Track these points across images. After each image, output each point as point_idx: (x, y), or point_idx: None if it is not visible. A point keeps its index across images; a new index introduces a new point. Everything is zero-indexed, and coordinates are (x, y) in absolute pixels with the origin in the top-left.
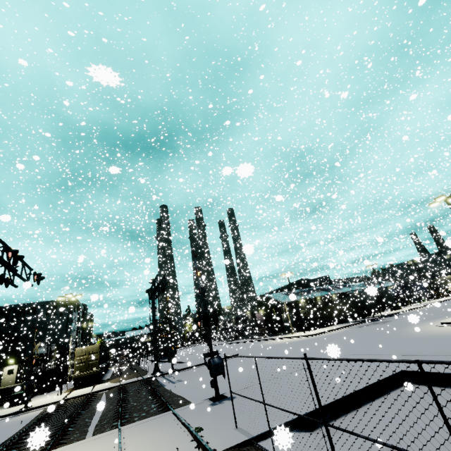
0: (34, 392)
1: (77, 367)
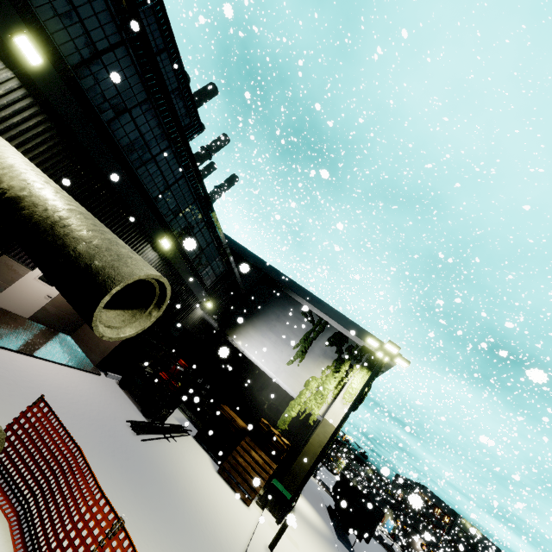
0: None
1: None
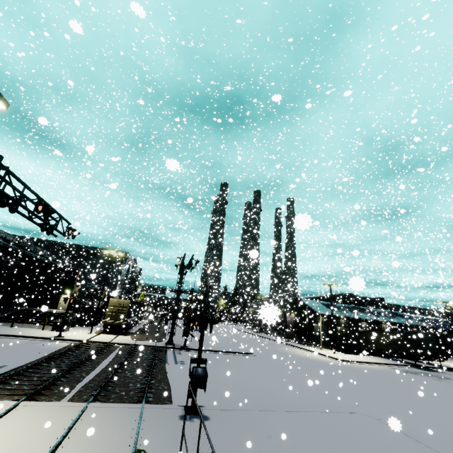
0: (76, 322)
1: (109, 315)
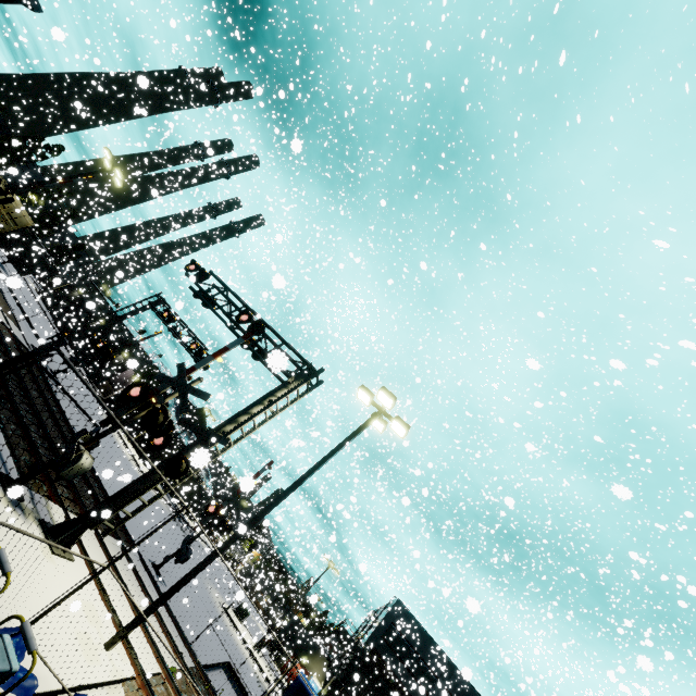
0: None
1: None
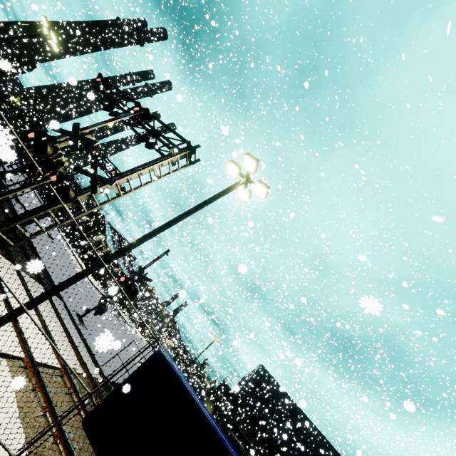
0: None
1: None
